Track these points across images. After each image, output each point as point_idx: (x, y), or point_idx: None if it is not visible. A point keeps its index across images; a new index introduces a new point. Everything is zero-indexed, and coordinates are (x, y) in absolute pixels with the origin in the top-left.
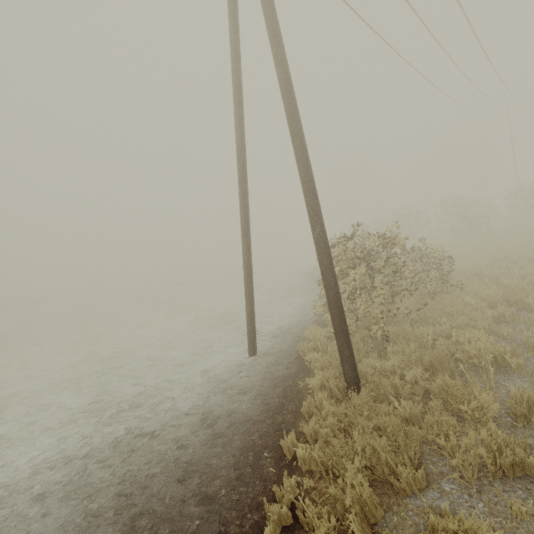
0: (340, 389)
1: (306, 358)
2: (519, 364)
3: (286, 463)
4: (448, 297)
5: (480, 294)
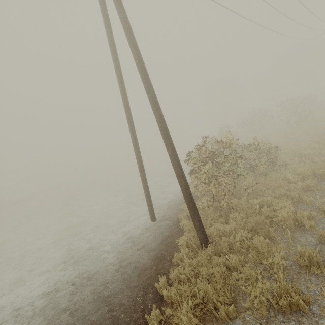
0: (197, 245)
1: (180, 224)
2: (311, 224)
3: (159, 297)
4: (274, 175)
5: (296, 171)
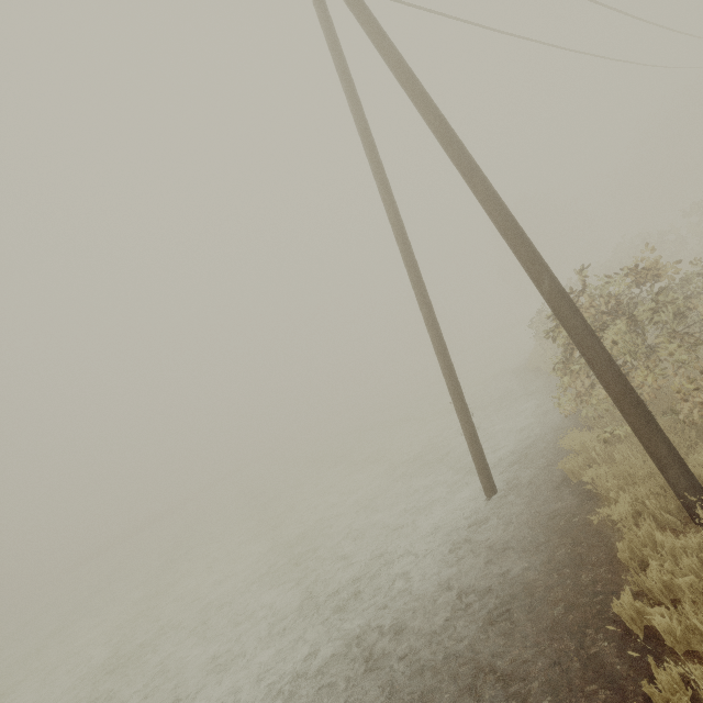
0: (673, 512)
1: (585, 478)
2: None
3: (638, 646)
4: None
5: None
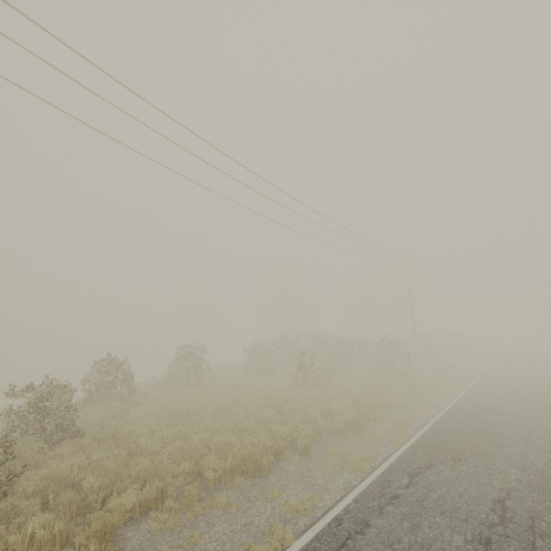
0: None
1: None
2: None
3: None
4: None
5: None
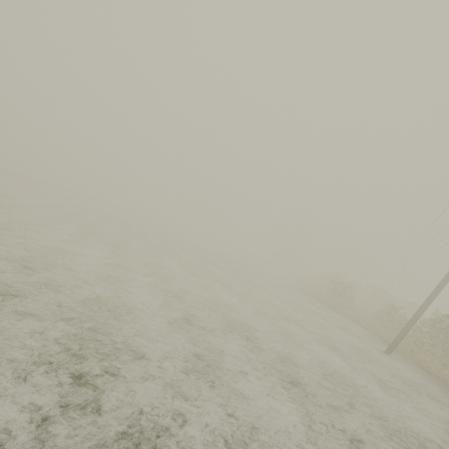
0: None
1: (447, 373)
2: None
3: None
4: None
5: None
